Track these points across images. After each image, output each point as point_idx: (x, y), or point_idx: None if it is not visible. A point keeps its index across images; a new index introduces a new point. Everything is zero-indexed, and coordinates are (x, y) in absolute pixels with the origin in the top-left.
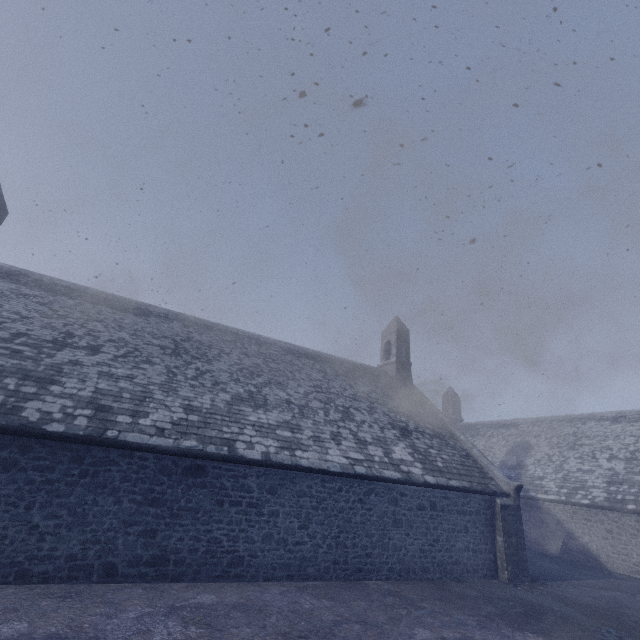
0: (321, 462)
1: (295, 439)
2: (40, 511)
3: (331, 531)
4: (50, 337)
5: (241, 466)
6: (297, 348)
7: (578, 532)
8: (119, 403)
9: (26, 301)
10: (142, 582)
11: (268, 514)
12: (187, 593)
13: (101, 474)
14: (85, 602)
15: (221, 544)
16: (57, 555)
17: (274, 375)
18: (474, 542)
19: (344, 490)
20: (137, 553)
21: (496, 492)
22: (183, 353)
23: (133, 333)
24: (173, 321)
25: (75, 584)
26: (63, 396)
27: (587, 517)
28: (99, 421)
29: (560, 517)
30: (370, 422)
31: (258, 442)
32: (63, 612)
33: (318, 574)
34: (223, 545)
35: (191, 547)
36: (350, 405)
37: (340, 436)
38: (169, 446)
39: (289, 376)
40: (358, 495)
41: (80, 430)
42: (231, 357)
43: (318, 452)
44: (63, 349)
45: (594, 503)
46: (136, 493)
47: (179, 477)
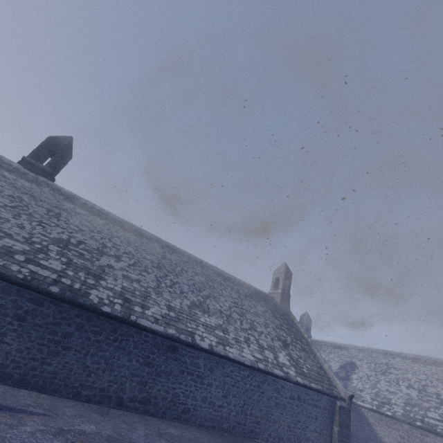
0: (240, 357)
1: (225, 338)
2: (91, 358)
3: (239, 402)
4: (95, 246)
5: (196, 351)
6: (223, 272)
7: (381, 433)
8: (134, 298)
9: (80, 218)
10: (135, 413)
11: (207, 384)
12: (162, 425)
13: (124, 341)
14: (114, 419)
15: (179, 398)
16: (95, 386)
17: (212, 291)
18: (320, 427)
19: (250, 377)
20: (135, 394)
21: (337, 396)
22: (163, 267)
23: (136, 249)
24: (155, 242)
25: (102, 406)
26: (107, 288)
27: (389, 424)
28: (126, 308)
29: (370, 420)
30: (265, 333)
31: (206, 337)
32: (107, 423)
33: (229, 429)
34: (180, 399)
35: (163, 396)
36: (254, 319)
37: (249, 340)
38: (162, 331)
39: (220, 293)
40: (257, 382)
41: (118, 313)
42: (188, 274)
43: (238, 349)
44: (103, 255)
45: (395, 416)
46: (140, 357)
47: (163, 351)
